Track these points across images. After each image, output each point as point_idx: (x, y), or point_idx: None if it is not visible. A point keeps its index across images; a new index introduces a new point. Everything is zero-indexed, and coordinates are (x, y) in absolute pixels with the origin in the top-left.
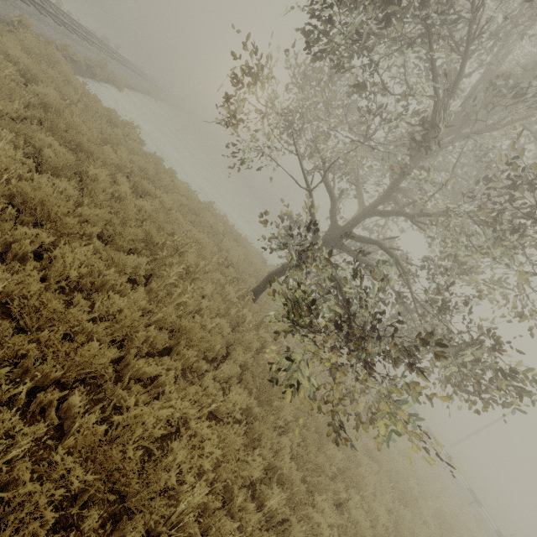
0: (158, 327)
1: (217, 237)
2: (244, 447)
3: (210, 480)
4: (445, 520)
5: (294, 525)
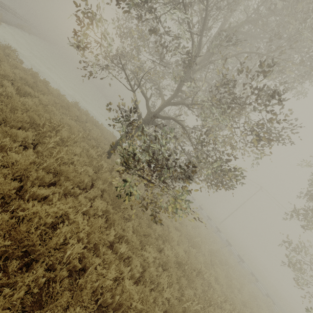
0: (45, 172)
1: (82, 123)
2: (103, 225)
3: (85, 243)
4: (213, 252)
5: (133, 258)
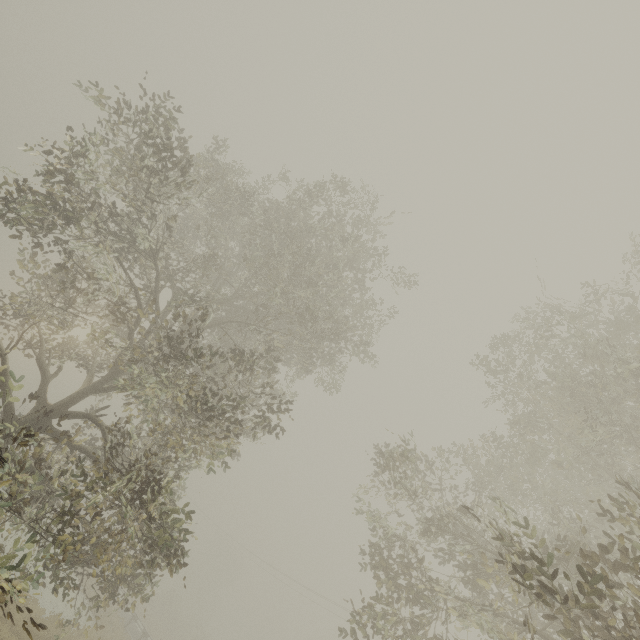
0: None
1: None
2: None
3: None
4: None
5: None
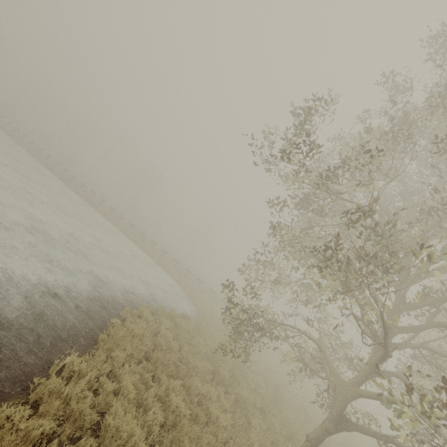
0: None
1: None
2: None
3: None
4: None
5: None
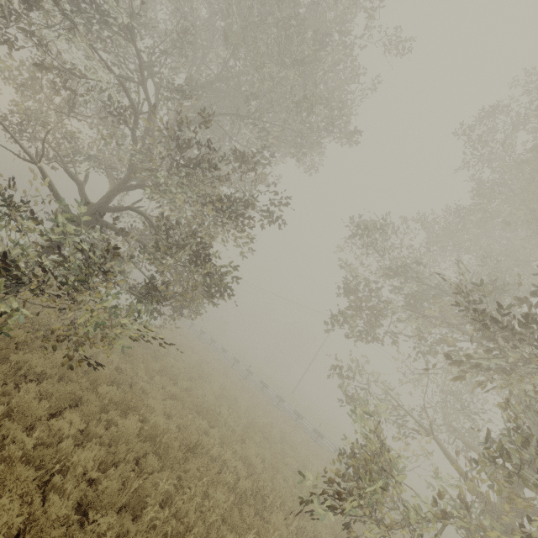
0: None
1: None
2: None
3: None
4: (251, 425)
5: (12, 428)
